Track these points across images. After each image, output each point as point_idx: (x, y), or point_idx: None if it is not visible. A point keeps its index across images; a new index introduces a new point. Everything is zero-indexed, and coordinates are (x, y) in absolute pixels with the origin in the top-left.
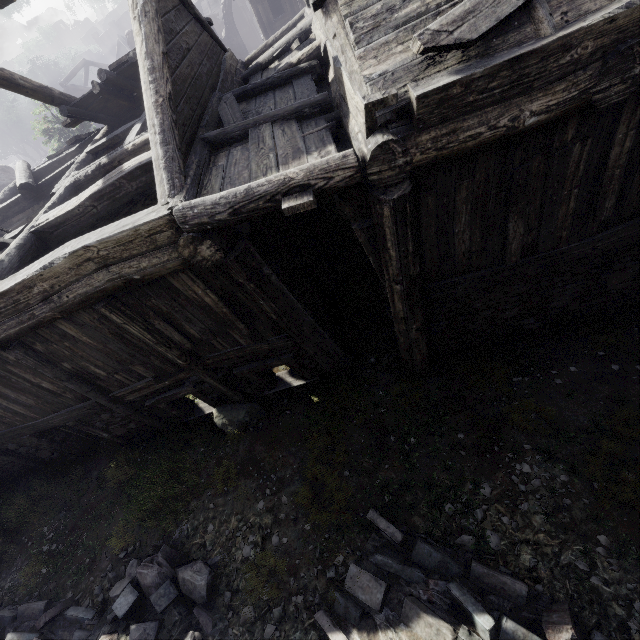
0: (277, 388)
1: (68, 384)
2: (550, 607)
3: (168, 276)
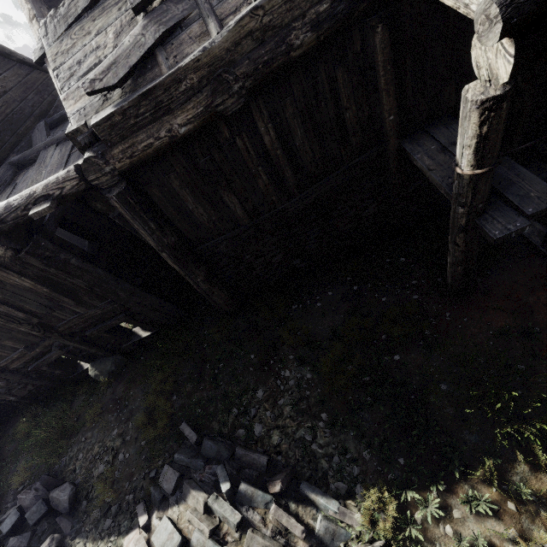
0: (132, 341)
1: None
2: (282, 470)
3: None
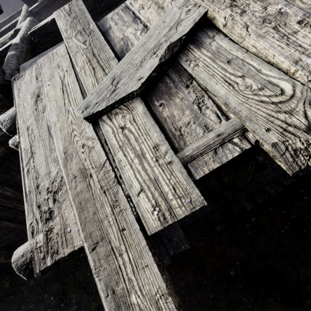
0: None
1: None
2: None
3: None
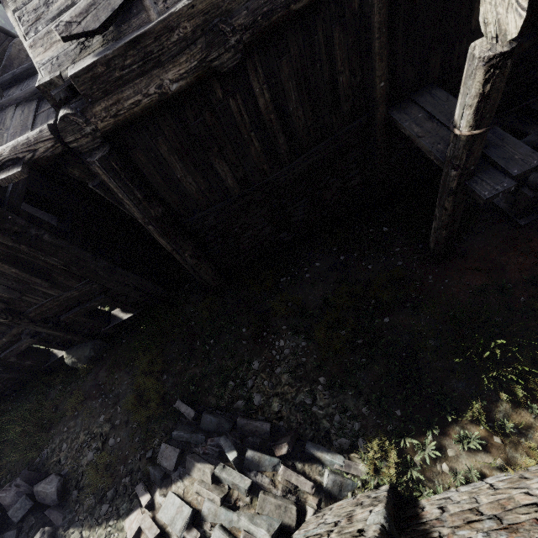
0: (111, 324)
1: None
2: (285, 434)
3: None
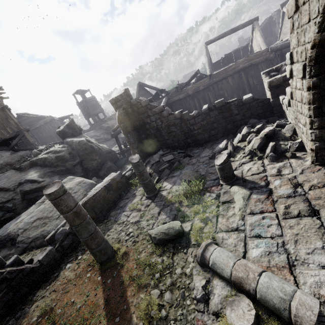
0: None
1: (218, 98)
2: None
3: (259, 64)
